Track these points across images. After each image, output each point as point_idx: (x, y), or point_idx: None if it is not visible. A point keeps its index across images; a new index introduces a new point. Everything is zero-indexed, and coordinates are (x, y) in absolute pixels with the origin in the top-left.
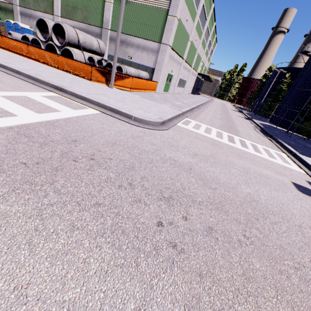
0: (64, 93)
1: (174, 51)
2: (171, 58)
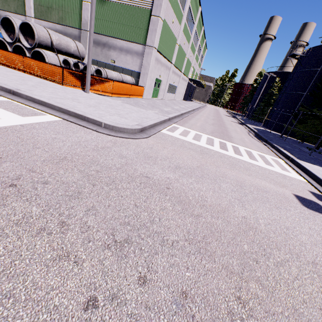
0: (19, 97)
1: (160, 54)
2: (158, 62)
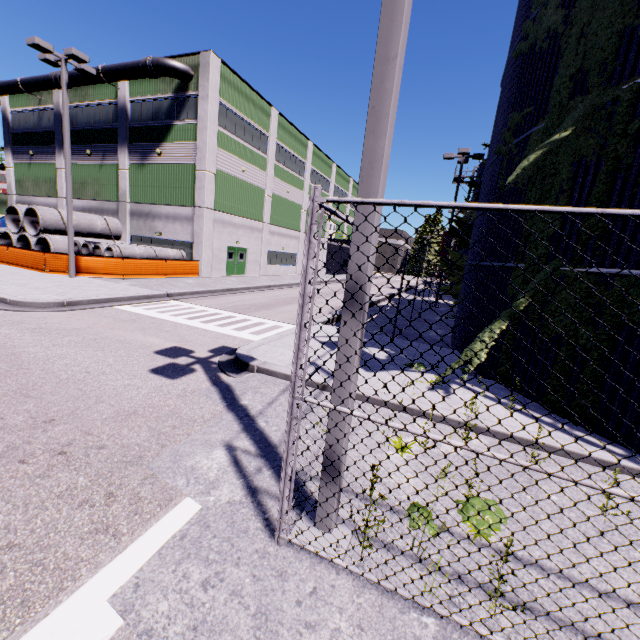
0: None
1: (227, 213)
2: (226, 224)
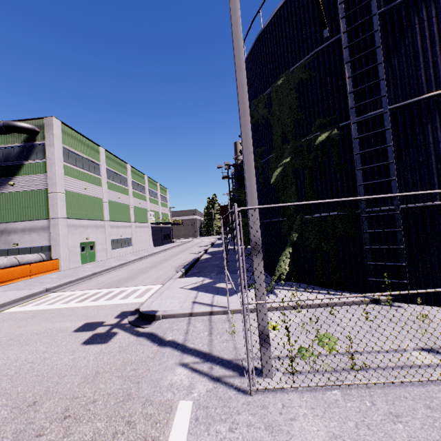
0: None
1: (77, 219)
2: (77, 226)
